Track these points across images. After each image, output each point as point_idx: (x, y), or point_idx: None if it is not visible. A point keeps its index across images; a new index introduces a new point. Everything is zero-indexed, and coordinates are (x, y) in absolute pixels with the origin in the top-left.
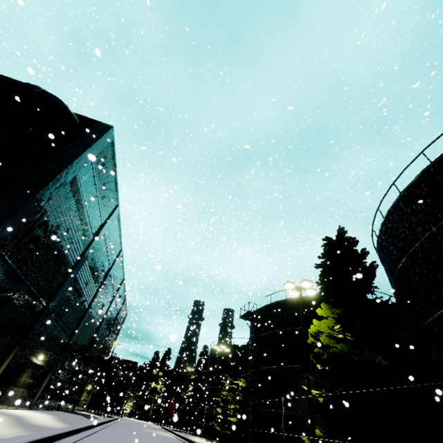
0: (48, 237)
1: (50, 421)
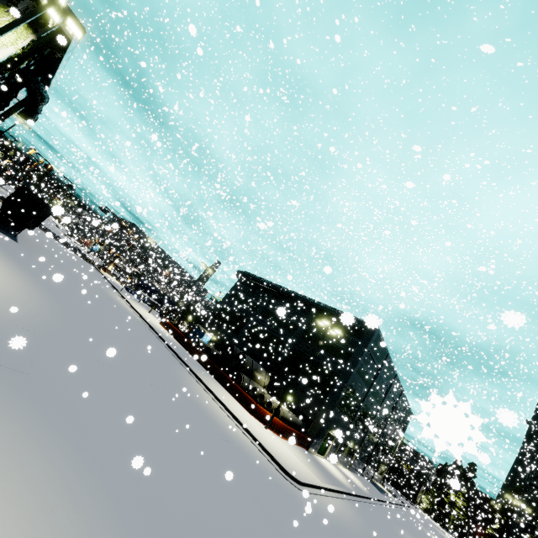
0: (351, 393)
1: (358, 483)
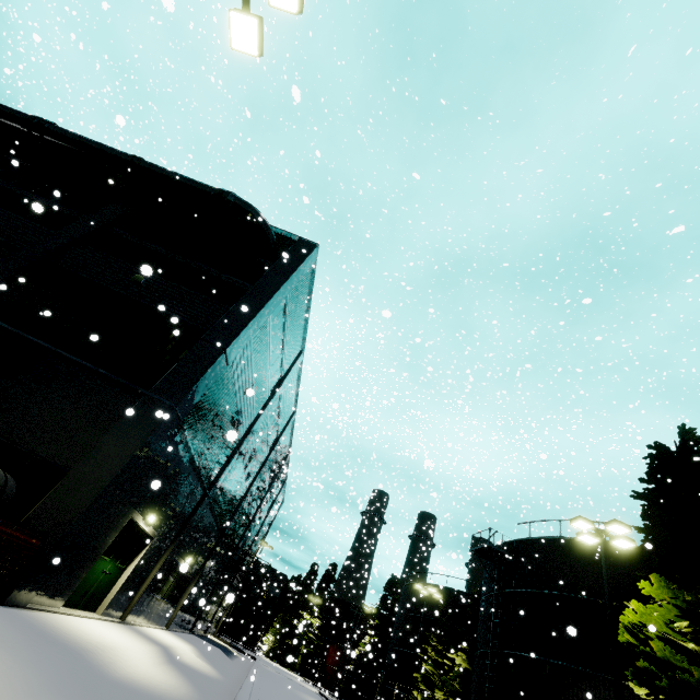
0: (226, 401)
1: (196, 658)
